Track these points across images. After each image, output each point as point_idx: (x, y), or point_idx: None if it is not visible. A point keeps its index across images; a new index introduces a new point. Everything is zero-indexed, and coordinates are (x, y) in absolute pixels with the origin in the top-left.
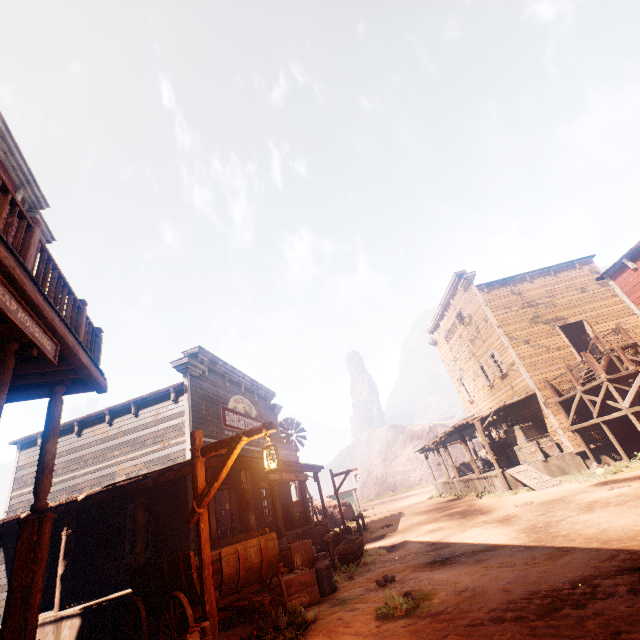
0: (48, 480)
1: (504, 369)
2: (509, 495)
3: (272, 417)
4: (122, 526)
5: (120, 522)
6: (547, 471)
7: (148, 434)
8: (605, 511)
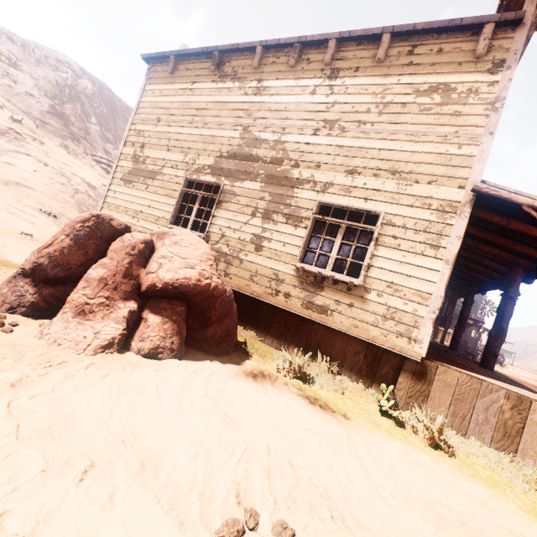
0: None
1: None
2: None
3: (479, 300)
4: None
5: None
6: None
7: None
8: None
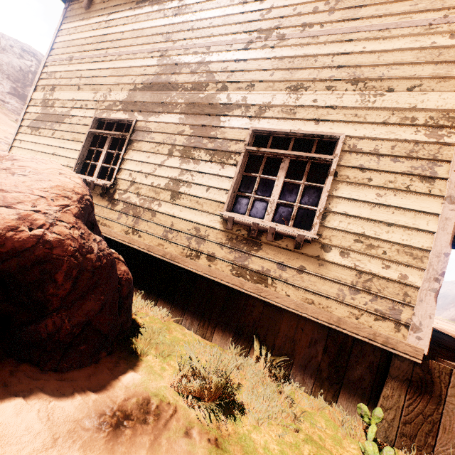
0: None
1: None
2: None
3: None
4: None
5: None
6: None
7: None
8: None
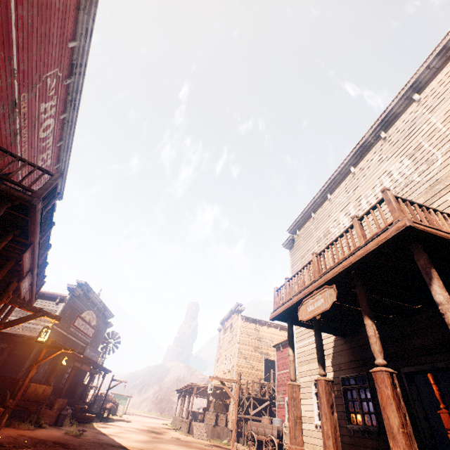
0: None
1: (230, 366)
2: (183, 434)
3: (104, 328)
4: None
5: None
6: (212, 432)
7: None
8: (182, 446)
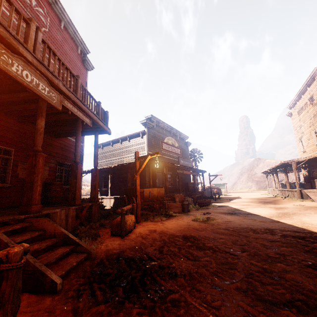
0: (97, 160)
1: None
2: (298, 201)
3: (185, 147)
4: (126, 177)
5: (125, 176)
6: None
7: (133, 149)
8: None
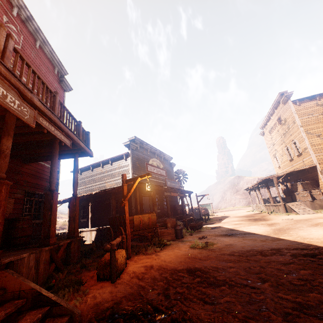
0: (76, 186)
1: (300, 151)
2: (284, 215)
3: (170, 168)
4: (109, 205)
5: (108, 203)
6: (312, 206)
7: (116, 172)
8: (322, 227)
